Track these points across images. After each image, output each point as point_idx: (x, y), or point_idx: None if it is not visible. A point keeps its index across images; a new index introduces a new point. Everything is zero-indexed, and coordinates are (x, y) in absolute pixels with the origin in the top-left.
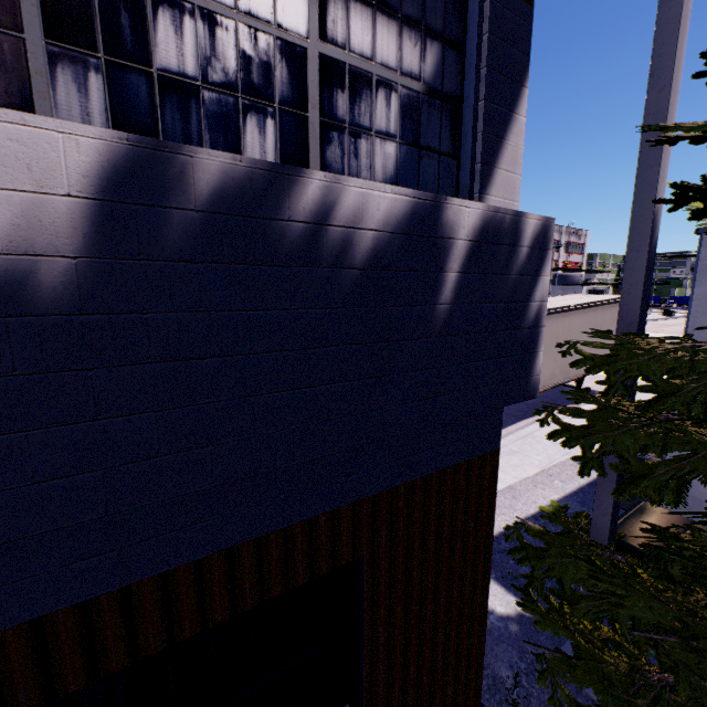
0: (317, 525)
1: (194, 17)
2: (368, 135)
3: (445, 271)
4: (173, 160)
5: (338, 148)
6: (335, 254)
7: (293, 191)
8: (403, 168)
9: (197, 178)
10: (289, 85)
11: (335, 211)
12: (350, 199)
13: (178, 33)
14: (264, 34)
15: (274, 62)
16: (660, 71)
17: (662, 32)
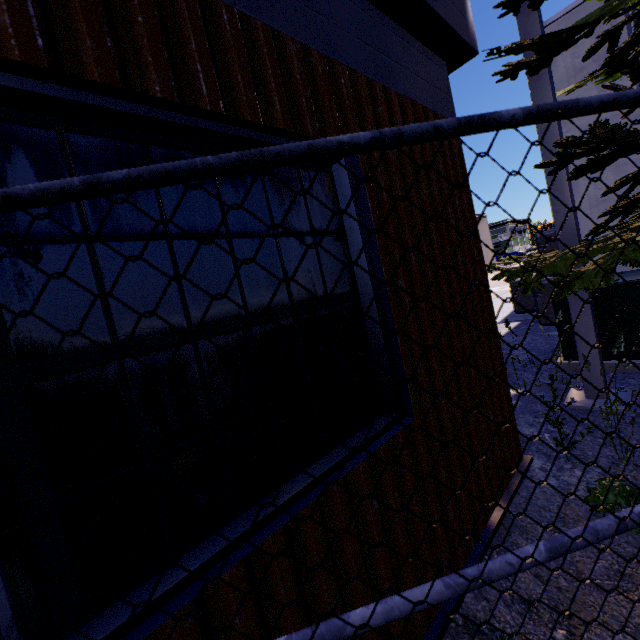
0: (285, 49)
1: None
2: None
3: None
4: None
5: None
6: None
7: None
8: None
9: None
10: None
11: None
12: None
13: None
14: None
15: None
16: None
17: None
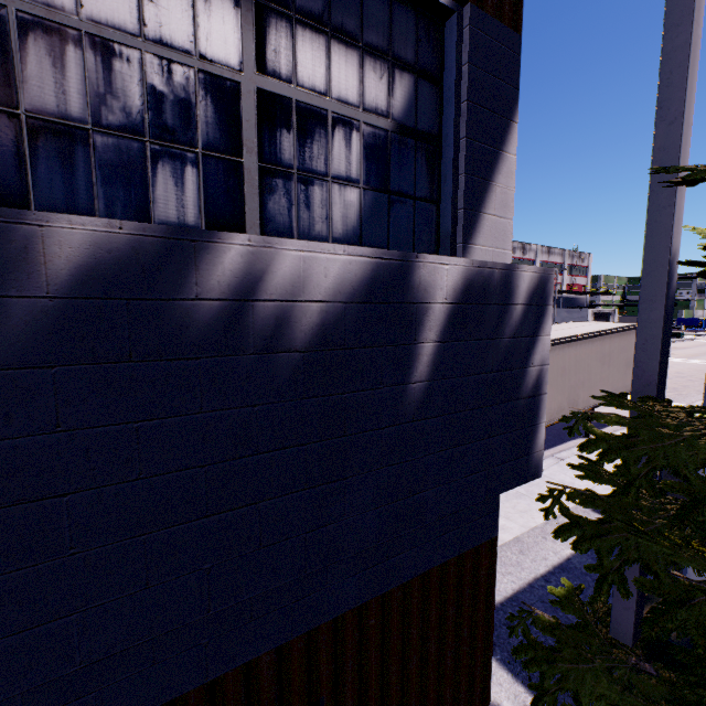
0: (256, 669)
1: (82, 45)
2: (323, 181)
3: (419, 342)
4: (11, 232)
5: (284, 198)
6: (266, 336)
7: (202, 261)
8: (369, 217)
9: (50, 254)
10: (217, 126)
11: (265, 282)
12: (287, 265)
13: (57, 66)
14: (181, 66)
15: (195, 99)
16: (669, 102)
17: (669, 60)
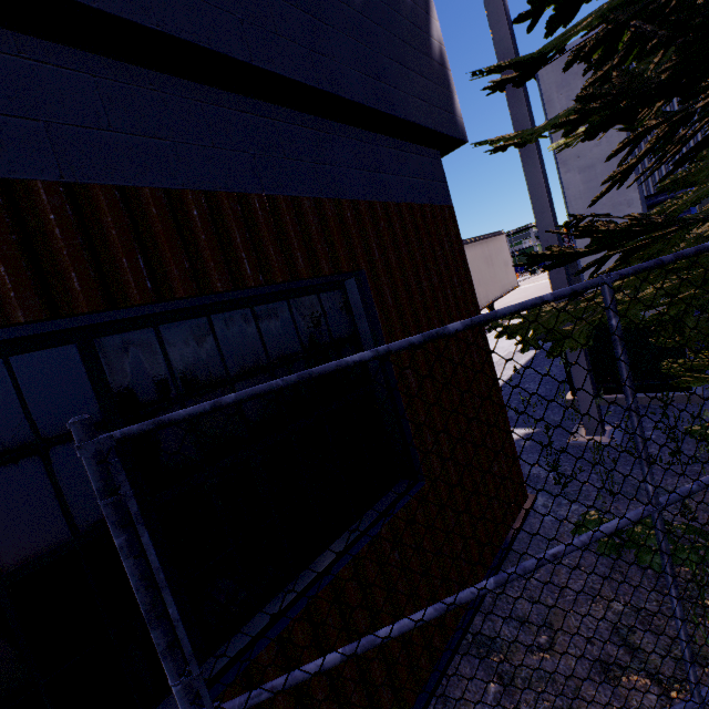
0: (302, 209)
1: None
2: None
3: None
4: None
5: None
6: None
7: None
8: None
9: None
10: None
11: None
12: None
13: None
14: None
15: None
16: None
17: None
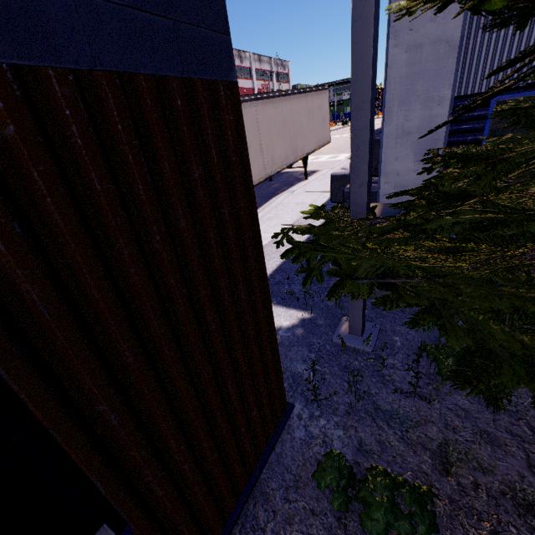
0: None
1: None
2: None
3: None
4: None
5: None
6: None
7: None
8: None
9: None
10: None
11: None
12: None
13: None
14: None
15: None
16: None
17: None
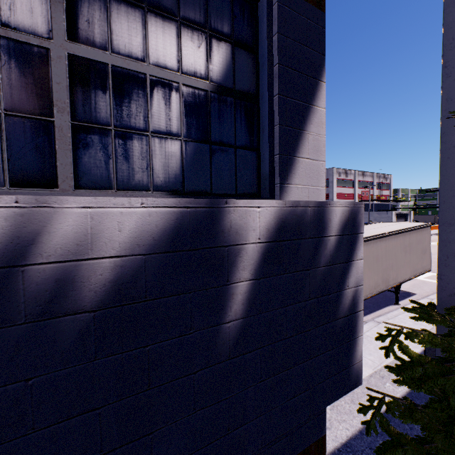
0: None
1: None
2: (142, 135)
3: (232, 282)
4: None
5: (100, 152)
6: (42, 301)
7: None
8: (191, 165)
9: None
10: (23, 88)
11: (39, 243)
12: (69, 223)
13: None
14: None
15: None
16: (453, 62)
17: (450, 29)
